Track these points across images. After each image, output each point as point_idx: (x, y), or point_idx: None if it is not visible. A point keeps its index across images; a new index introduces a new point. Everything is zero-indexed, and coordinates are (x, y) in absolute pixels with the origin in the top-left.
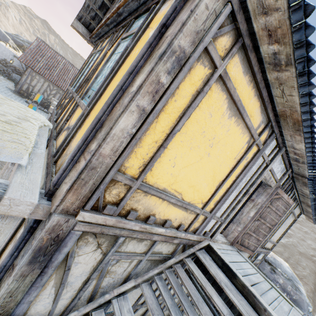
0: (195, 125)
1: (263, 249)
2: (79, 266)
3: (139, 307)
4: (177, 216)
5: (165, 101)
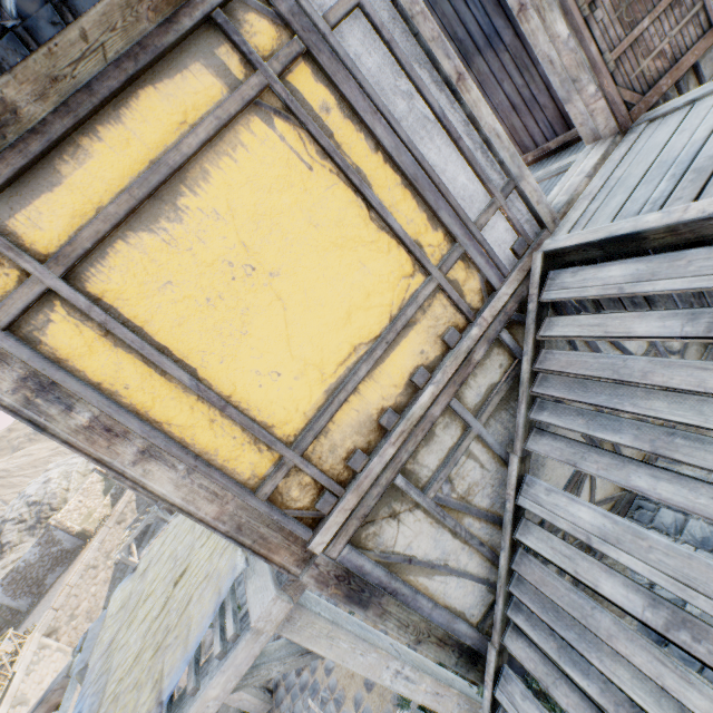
0: (187, 329)
1: None
2: (417, 544)
3: None
4: (416, 348)
5: (126, 416)
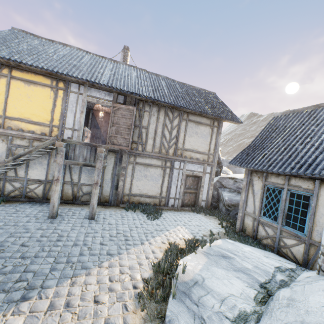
0: (14, 94)
1: (185, 158)
2: (0, 149)
3: (52, 182)
4: (37, 129)
5: None
